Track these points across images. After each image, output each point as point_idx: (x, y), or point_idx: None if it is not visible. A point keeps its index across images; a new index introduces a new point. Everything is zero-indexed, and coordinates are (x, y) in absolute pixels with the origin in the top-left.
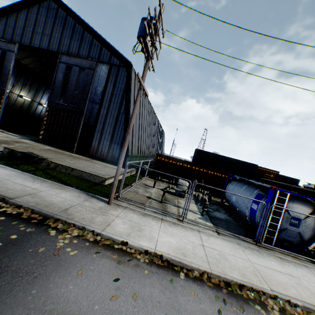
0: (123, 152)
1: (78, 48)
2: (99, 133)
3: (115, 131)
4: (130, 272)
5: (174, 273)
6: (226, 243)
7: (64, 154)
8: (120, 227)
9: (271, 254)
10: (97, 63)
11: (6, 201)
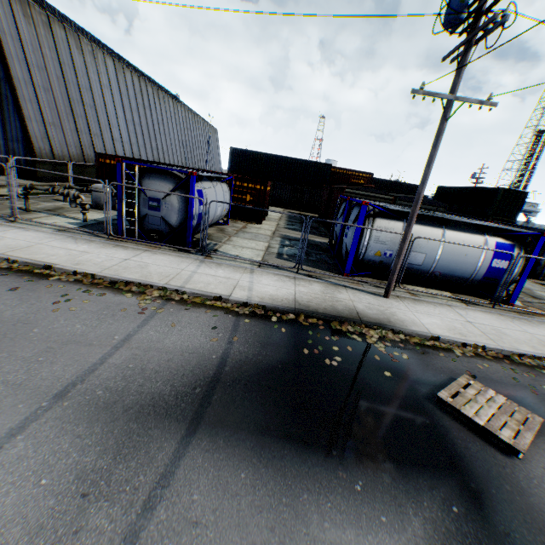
0: None
1: None
2: None
3: (7, 118)
4: None
5: None
6: (45, 235)
7: None
8: None
9: (110, 244)
10: None
11: None
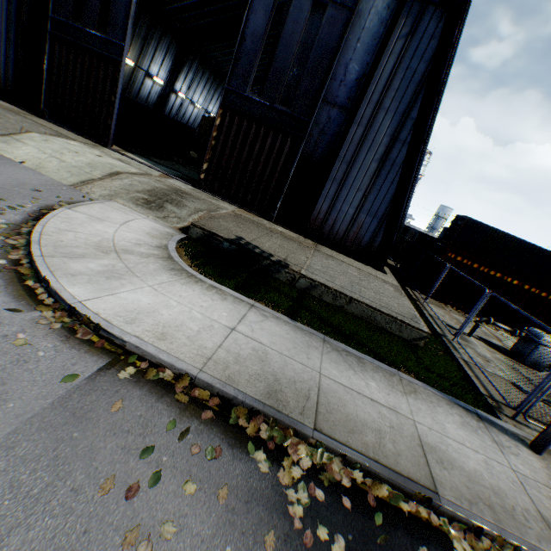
0: None
1: None
2: (334, 185)
3: (375, 186)
4: None
5: None
6: None
7: (270, 230)
8: None
9: None
10: None
11: (429, 502)
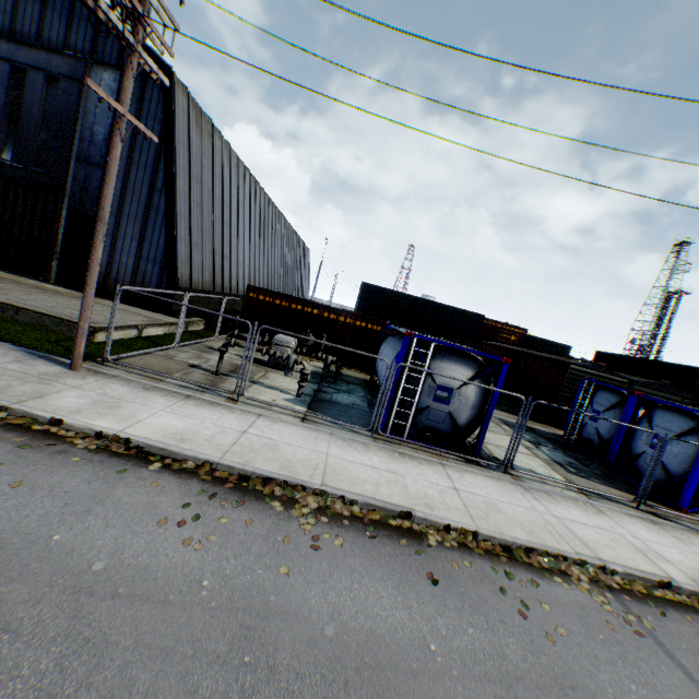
0: (93, 260)
1: (38, 22)
2: (109, 238)
3: (147, 234)
4: (38, 459)
5: (142, 464)
6: (303, 432)
7: (20, 283)
8: (68, 401)
9: (388, 449)
10: (89, 64)
11: None
